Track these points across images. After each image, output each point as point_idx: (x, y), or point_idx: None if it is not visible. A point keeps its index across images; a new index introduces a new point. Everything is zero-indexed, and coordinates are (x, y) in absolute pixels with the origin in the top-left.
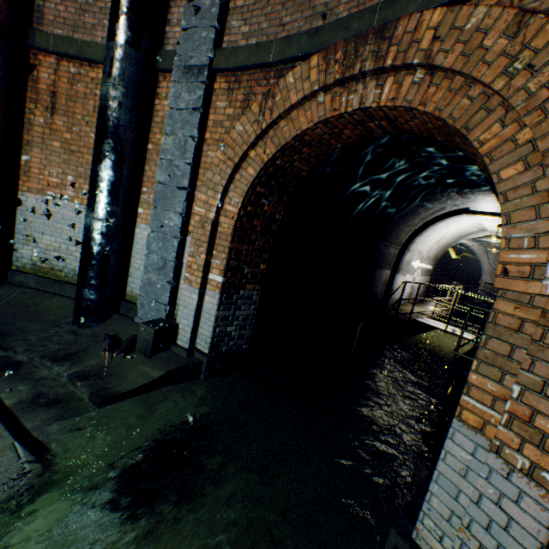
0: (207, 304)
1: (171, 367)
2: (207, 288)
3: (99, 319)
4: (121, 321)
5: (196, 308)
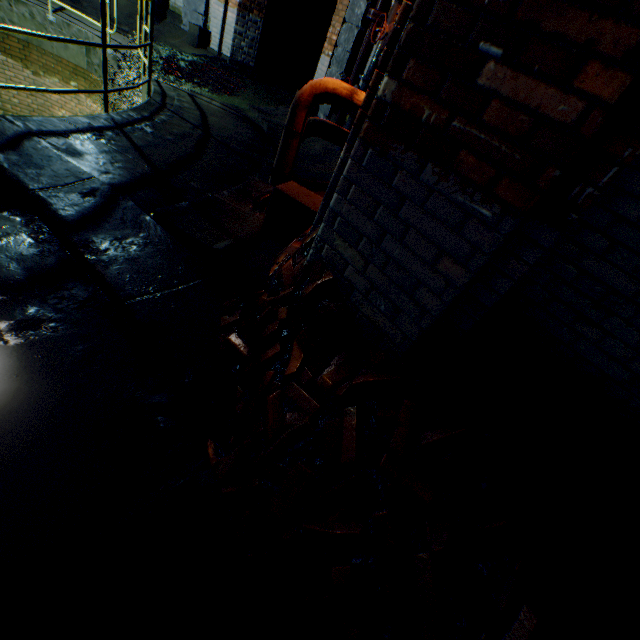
0: (229, 20)
1: (210, 56)
2: (229, 7)
3: (159, 21)
4: (172, 26)
5: (222, 20)
